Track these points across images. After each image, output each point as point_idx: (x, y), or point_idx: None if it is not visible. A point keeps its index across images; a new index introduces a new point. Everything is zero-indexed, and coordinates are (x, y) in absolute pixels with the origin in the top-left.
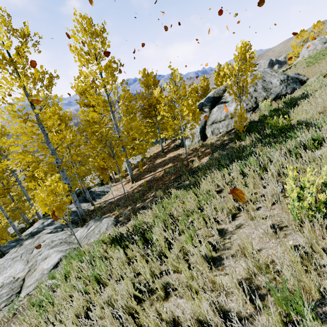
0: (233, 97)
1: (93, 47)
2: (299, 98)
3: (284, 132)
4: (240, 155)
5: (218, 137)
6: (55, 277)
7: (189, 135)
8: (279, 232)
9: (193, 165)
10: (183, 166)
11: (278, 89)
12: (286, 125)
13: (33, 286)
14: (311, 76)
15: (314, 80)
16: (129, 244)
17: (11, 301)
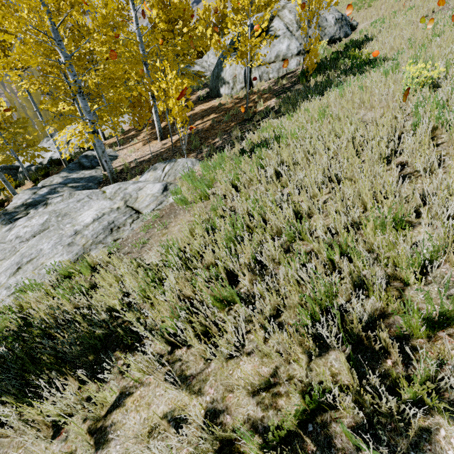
0: (285, 31)
1: None
2: (362, 41)
3: (368, 64)
4: (329, 85)
5: (271, 83)
6: (179, 192)
7: (229, 79)
8: (411, 92)
9: (257, 110)
10: (239, 113)
11: (332, 30)
12: (371, 56)
13: (154, 205)
14: (361, 22)
15: (366, 27)
16: (270, 144)
17: (137, 217)
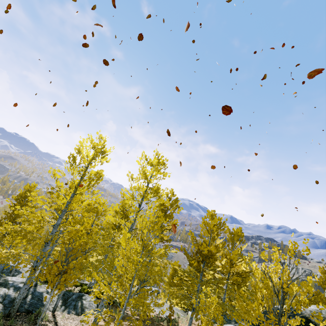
0: None
1: (143, 171)
2: None
3: None
4: None
5: None
6: None
7: None
8: None
9: None
10: None
11: None
12: None
13: None
14: None
15: None
16: None
17: None
